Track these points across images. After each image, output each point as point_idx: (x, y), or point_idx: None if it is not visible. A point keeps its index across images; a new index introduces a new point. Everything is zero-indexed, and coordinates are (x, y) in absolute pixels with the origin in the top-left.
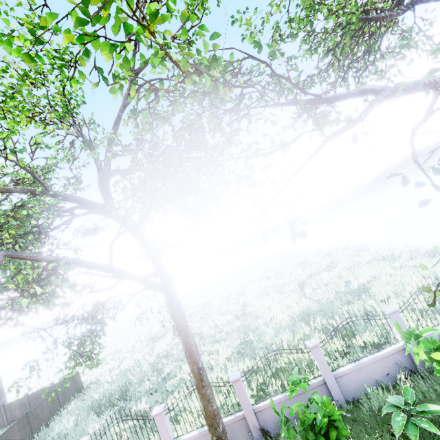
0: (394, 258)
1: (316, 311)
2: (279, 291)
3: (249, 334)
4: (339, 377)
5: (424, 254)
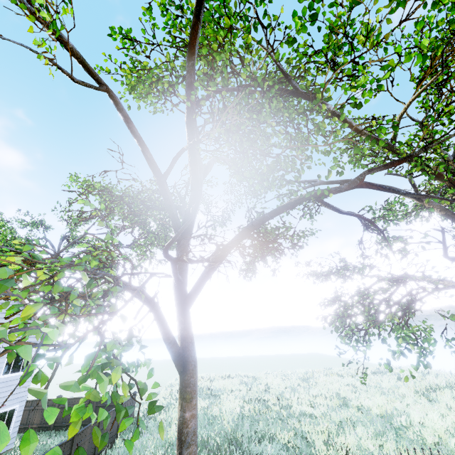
0: None
1: None
2: (386, 394)
3: (407, 431)
4: None
5: None
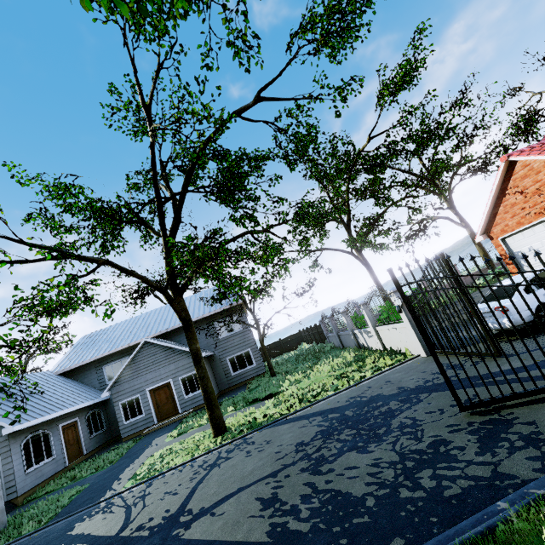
0: None
1: None
2: None
3: None
4: None
5: None
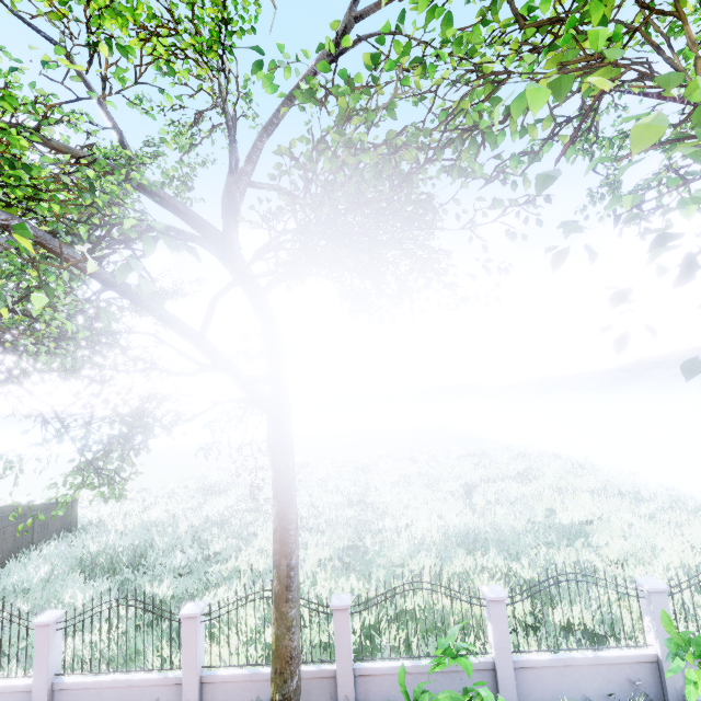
0: (639, 499)
1: (490, 540)
2: (428, 487)
3: (366, 537)
4: (521, 669)
5: (696, 509)
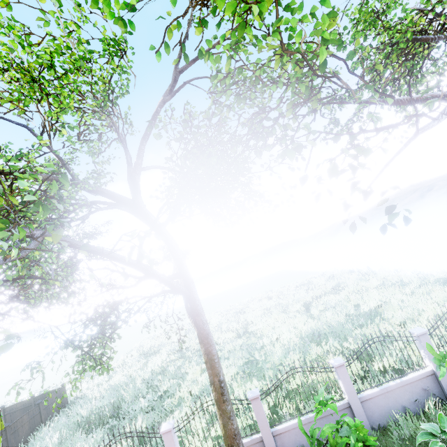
0: (403, 284)
1: (327, 333)
2: (283, 311)
3: (255, 353)
4: (364, 401)
5: (435, 281)
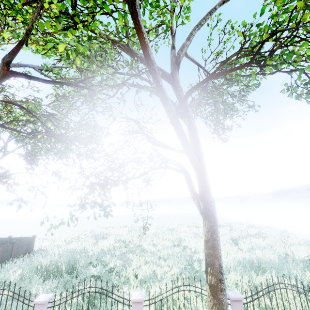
0: None
1: (267, 266)
2: None
3: (194, 262)
4: None
5: None
